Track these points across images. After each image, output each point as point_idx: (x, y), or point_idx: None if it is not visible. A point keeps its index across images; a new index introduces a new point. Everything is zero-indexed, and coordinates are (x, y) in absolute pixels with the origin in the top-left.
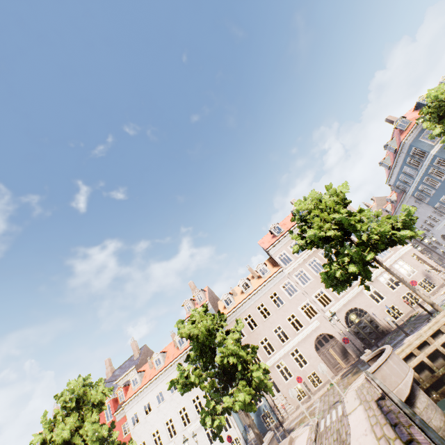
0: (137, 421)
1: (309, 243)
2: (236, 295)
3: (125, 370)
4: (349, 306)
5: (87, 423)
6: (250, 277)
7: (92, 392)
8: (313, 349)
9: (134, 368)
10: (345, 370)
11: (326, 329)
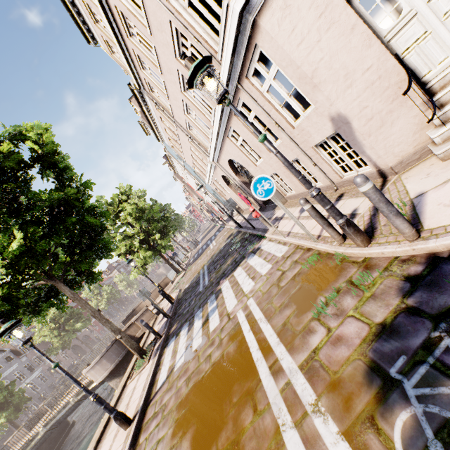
0: None
1: None
2: None
3: None
4: (227, 157)
5: None
6: None
7: None
8: (226, 185)
9: None
10: (242, 222)
11: (223, 173)
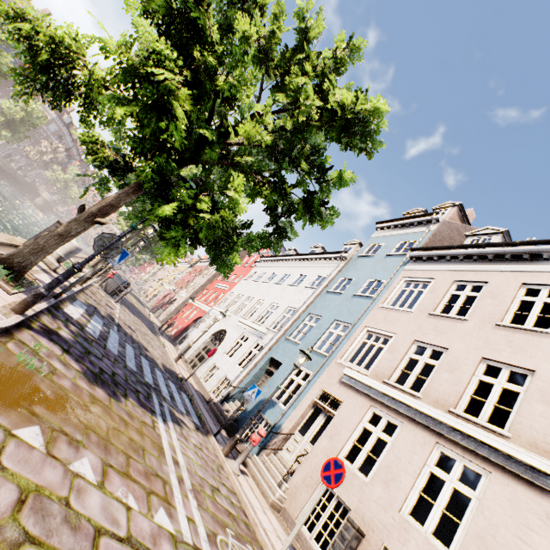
0: None
1: None
2: None
3: None
4: None
5: None
6: None
7: None
8: None
9: None
10: None
11: None
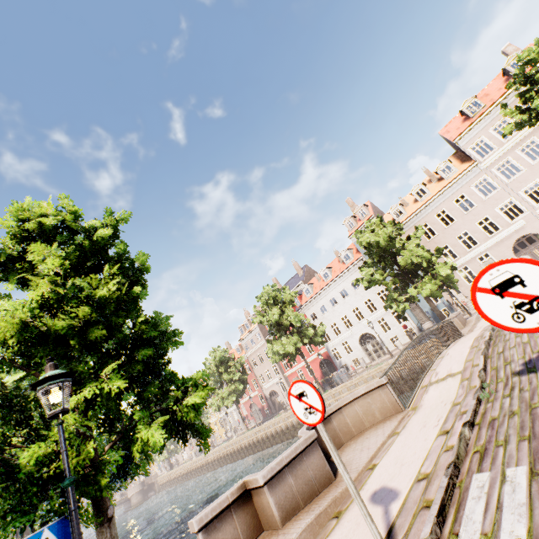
0: (314, 318)
1: (535, 117)
2: (406, 206)
3: (293, 286)
4: None
5: (289, 311)
6: (426, 182)
7: (282, 294)
8: (510, 252)
9: (301, 283)
10: None
11: (534, 229)
